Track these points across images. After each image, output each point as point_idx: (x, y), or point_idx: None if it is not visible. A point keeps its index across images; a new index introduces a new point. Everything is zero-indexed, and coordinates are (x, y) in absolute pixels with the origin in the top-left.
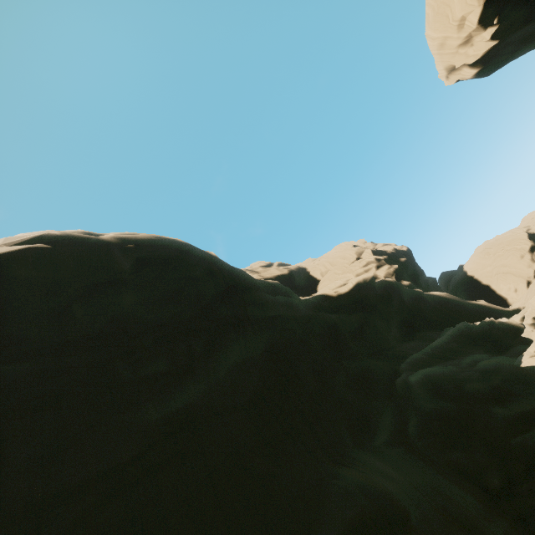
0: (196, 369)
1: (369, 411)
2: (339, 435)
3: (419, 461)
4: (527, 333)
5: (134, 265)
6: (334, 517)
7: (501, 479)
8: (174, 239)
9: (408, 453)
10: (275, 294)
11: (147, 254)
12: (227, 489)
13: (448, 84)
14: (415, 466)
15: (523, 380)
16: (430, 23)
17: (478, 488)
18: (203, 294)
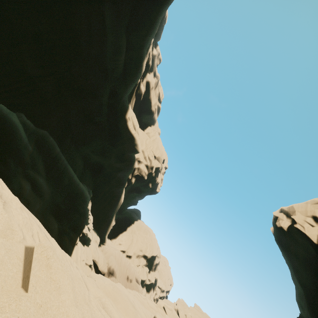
0: None
1: None
2: None
3: None
4: None
5: None
6: None
7: None
8: None
9: None
10: (131, 59)
11: None
12: None
13: (274, 213)
14: None
15: None
16: None
17: None
18: None
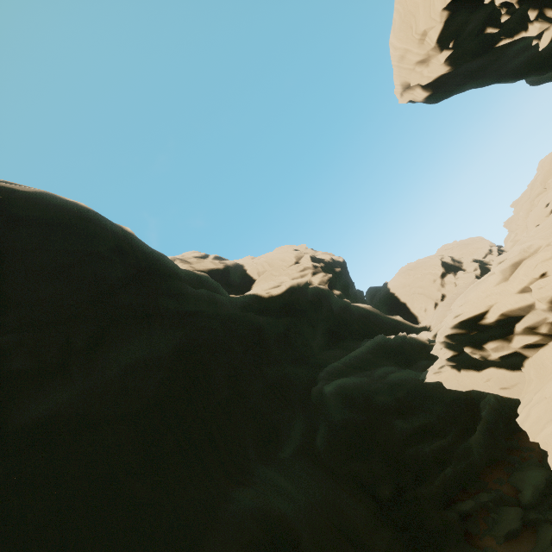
0: (72, 368)
1: (279, 422)
2: (244, 448)
3: (321, 474)
4: (435, 351)
5: (2, 224)
6: (217, 551)
7: (392, 489)
8: (74, 202)
9: (312, 465)
10: (200, 288)
11: (28, 213)
12: (83, 528)
13: (401, 102)
14: (317, 479)
15: (424, 394)
16: (396, 31)
17: (371, 498)
18: (104, 276)
